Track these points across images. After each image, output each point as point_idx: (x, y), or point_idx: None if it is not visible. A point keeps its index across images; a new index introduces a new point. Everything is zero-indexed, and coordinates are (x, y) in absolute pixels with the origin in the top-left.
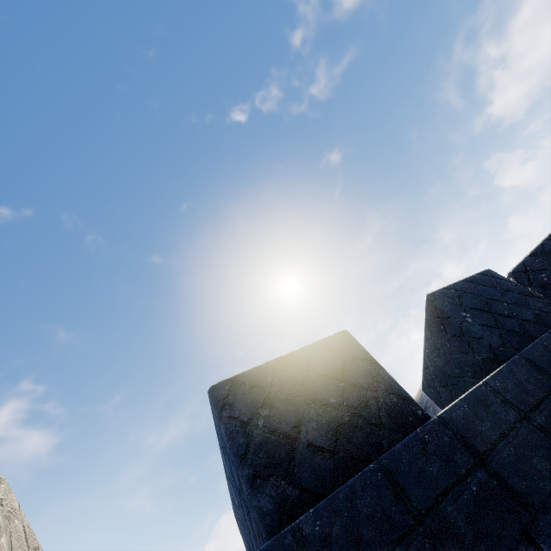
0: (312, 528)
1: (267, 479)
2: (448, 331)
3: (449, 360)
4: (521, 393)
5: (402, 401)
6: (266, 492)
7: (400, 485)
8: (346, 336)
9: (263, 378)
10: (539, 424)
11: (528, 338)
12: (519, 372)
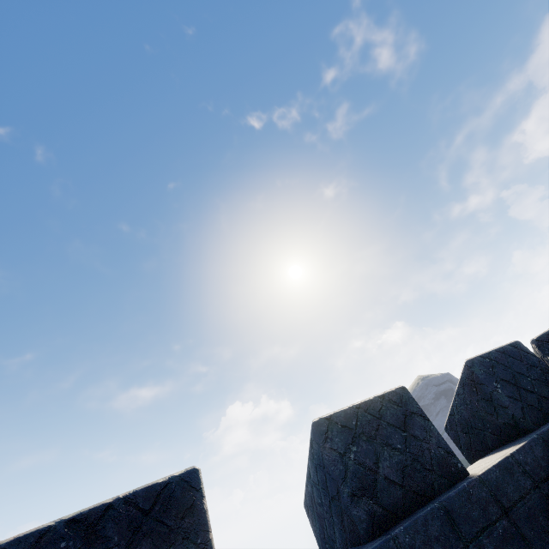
0: (404, 539)
1: (361, 498)
2: (479, 394)
3: (475, 415)
4: (536, 467)
5: (447, 454)
6: (361, 506)
7: (455, 521)
8: (405, 392)
9: (350, 420)
10: (546, 493)
11: (543, 414)
12: (537, 450)
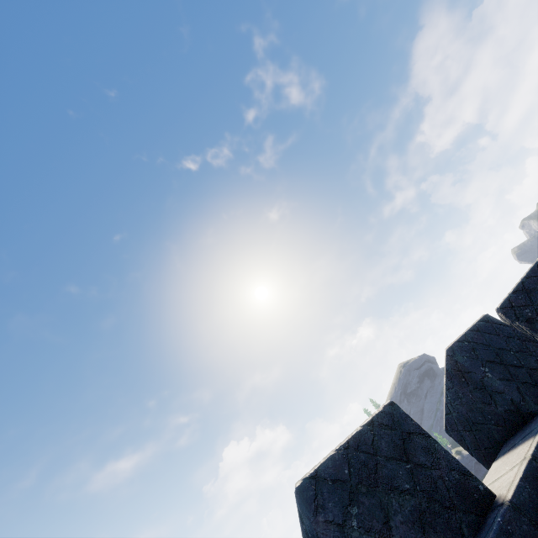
0: None
1: None
2: (470, 384)
3: (472, 408)
4: None
5: (463, 477)
6: None
7: None
8: (395, 408)
9: (340, 470)
10: None
11: None
12: None
